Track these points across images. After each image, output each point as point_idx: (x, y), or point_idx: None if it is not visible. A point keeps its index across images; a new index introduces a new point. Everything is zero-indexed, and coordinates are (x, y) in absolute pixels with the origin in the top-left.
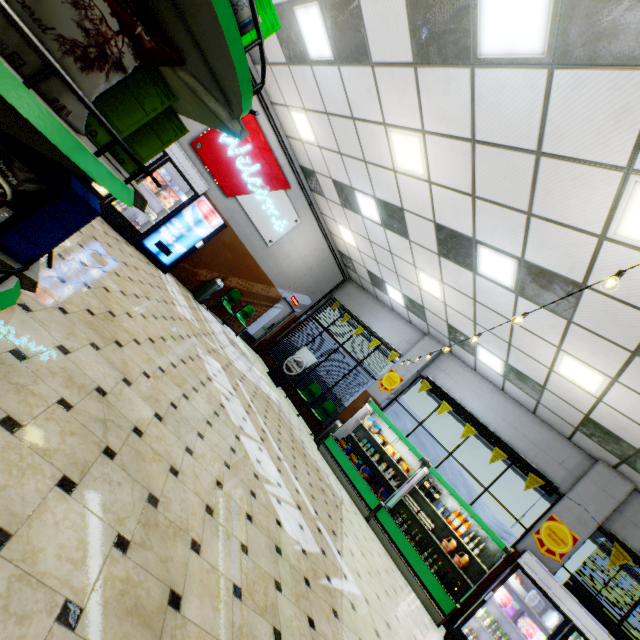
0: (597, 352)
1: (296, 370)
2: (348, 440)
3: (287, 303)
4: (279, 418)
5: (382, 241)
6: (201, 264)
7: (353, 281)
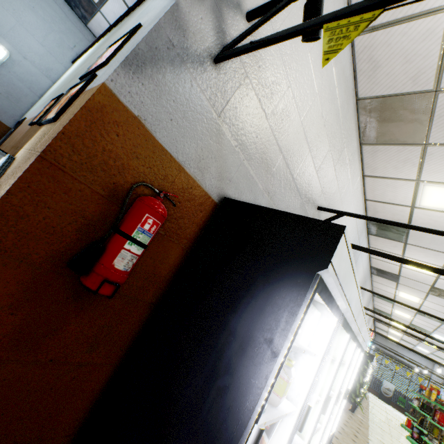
0: None
1: (390, 393)
2: None
3: None
4: None
5: (424, 352)
6: None
7: (377, 335)
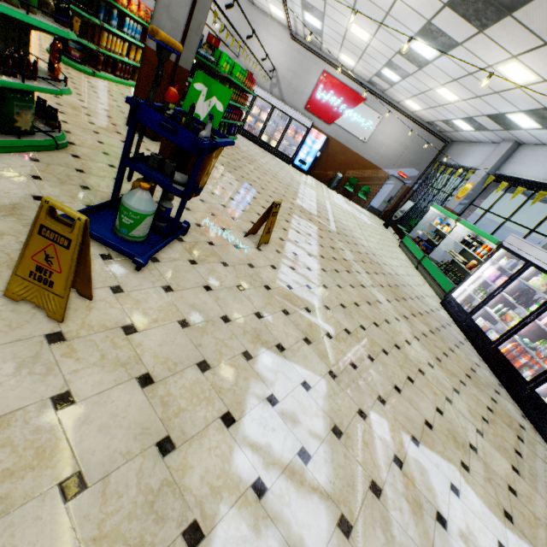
0: (486, 49)
1: (399, 215)
2: (427, 241)
3: (396, 179)
4: (357, 221)
5: (414, 90)
6: (328, 168)
7: (454, 142)
